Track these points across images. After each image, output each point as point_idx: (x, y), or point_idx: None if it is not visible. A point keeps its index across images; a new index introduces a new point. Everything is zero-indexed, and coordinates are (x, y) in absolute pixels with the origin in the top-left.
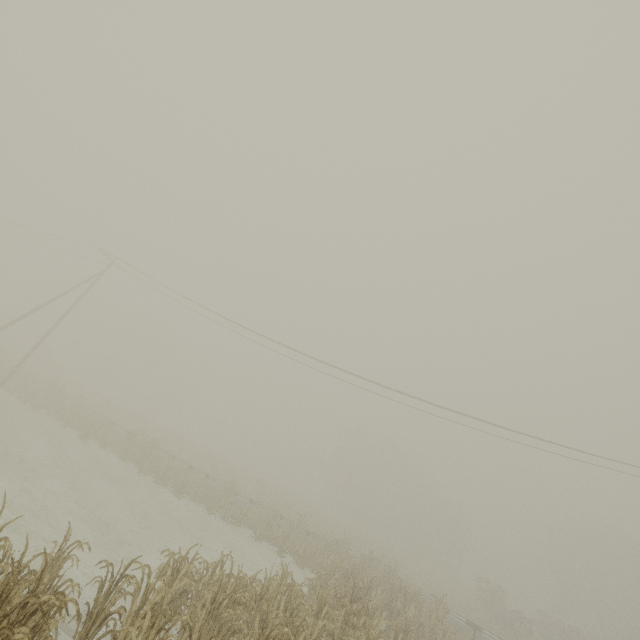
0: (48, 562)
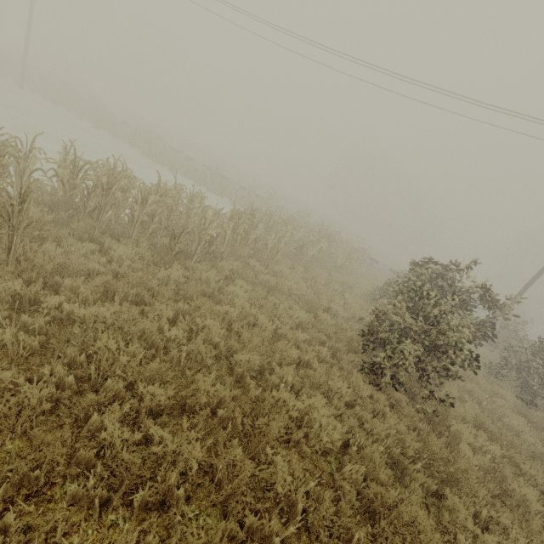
0: None
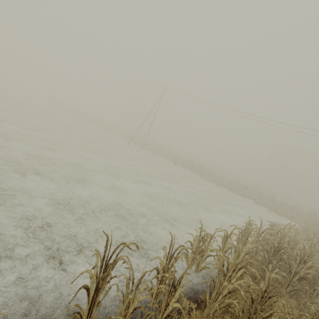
0: (289, 239)
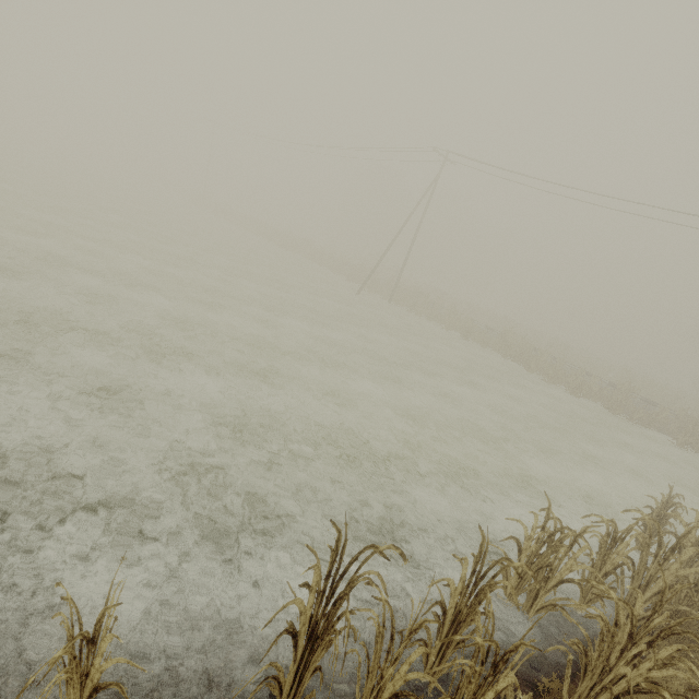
0: None
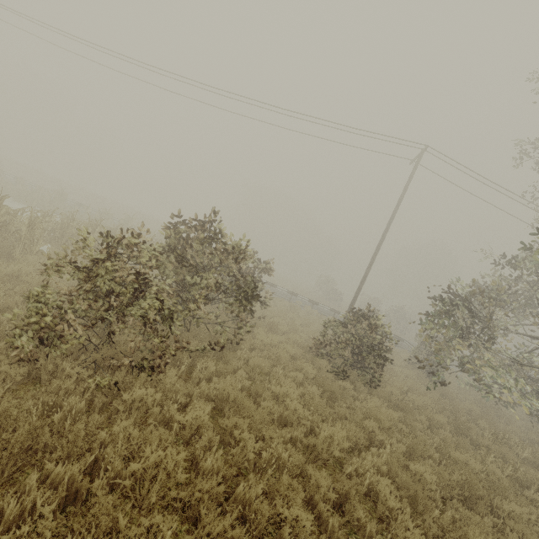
0: None
